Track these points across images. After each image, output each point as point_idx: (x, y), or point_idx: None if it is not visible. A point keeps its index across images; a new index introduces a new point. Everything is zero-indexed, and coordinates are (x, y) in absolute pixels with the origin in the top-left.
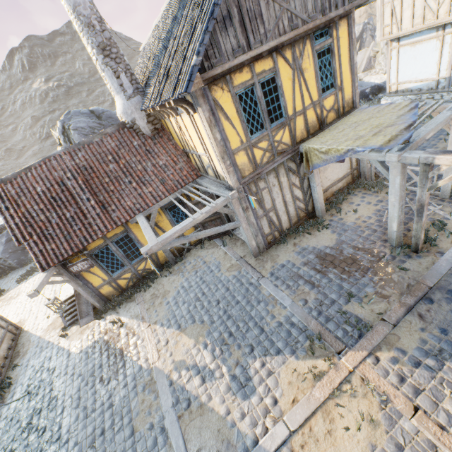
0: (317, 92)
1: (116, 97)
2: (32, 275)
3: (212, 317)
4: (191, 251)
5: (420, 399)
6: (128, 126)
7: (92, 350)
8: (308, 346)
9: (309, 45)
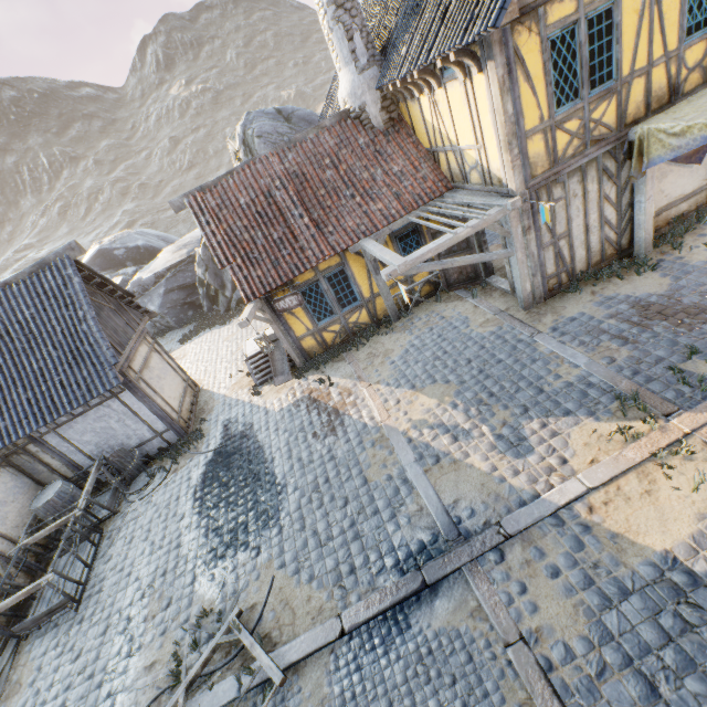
0: (677, 34)
1: (343, 71)
2: (197, 335)
3: (462, 377)
4: (419, 306)
5: None
6: (353, 116)
7: (296, 408)
8: (615, 408)
9: None
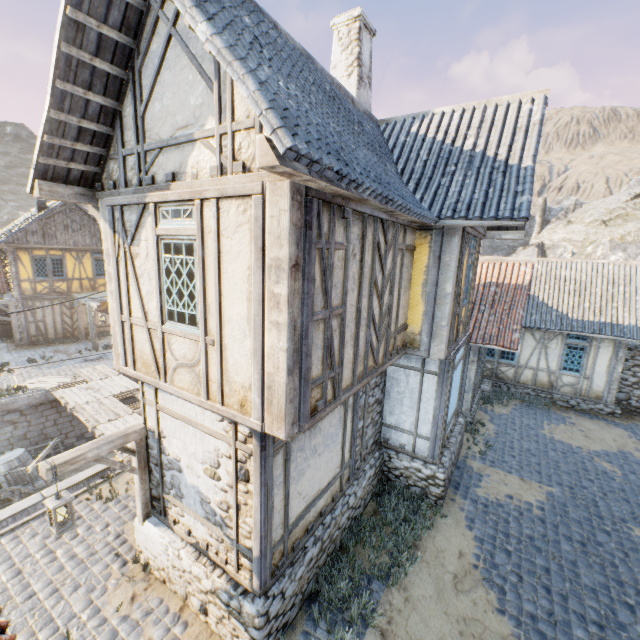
0: (93, 274)
1: None
2: None
3: None
4: None
5: (27, 373)
6: None
7: None
8: None
9: (90, 254)
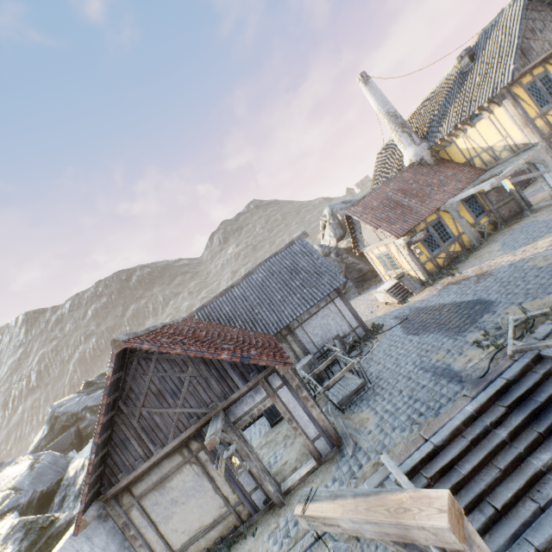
0: None
1: (408, 149)
2: None
3: None
4: (489, 236)
5: None
6: (416, 164)
7: (445, 289)
8: None
9: None
